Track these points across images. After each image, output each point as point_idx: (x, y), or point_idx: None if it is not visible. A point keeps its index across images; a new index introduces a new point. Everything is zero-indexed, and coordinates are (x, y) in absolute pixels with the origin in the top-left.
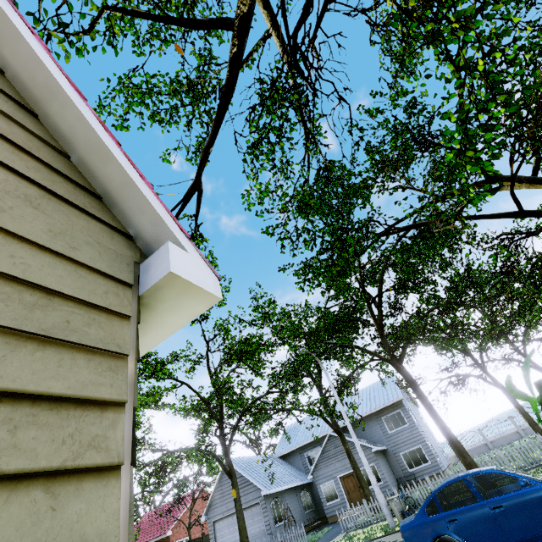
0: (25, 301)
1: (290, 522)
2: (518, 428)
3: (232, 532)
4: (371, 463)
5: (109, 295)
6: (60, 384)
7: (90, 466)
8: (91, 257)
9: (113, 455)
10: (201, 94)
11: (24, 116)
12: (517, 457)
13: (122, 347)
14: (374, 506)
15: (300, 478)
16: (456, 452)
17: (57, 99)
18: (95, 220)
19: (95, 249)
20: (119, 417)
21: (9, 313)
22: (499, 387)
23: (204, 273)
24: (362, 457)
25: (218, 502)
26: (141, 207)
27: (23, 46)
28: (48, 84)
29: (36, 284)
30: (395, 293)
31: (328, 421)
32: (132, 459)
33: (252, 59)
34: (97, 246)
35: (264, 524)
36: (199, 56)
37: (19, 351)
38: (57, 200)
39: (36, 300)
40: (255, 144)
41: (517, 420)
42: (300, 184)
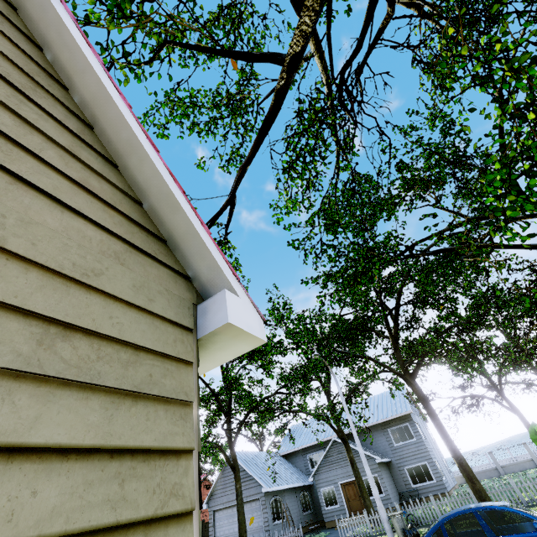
0: (122, 359)
1: (289, 521)
2: (533, 456)
3: (231, 523)
4: (374, 474)
5: (177, 343)
6: (149, 436)
7: (173, 513)
8: (163, 307)
9: (187, 501)
10: (239, 107)
11: (109, 170)
12: (529, 489)
13: (188, 395)
14: (375, 519)
15: (300, 479)
16: (464, 477)
17: (136, 154)
18: (162, 266)
19: (165, 297)
20: (189, 464)
21: (113, 374)
22: (516, 413)
23: (252, 316)
24: (366, 469)
25: (219, 492)
26: (201, 253)
27: (112, 107)
28: (130, 141)
29: (128, 341)
30: (414, 307)
31: (333, 427)
32: (199, 503)
33: (294, 81)
34: (166, 293)
35: (263, 520)
36: (241, 71)
37: (120, 409)
38: (135, 251)
39: (129, 357)
40: (291, 166)
41: (532, 446)
42: (327, 195)
